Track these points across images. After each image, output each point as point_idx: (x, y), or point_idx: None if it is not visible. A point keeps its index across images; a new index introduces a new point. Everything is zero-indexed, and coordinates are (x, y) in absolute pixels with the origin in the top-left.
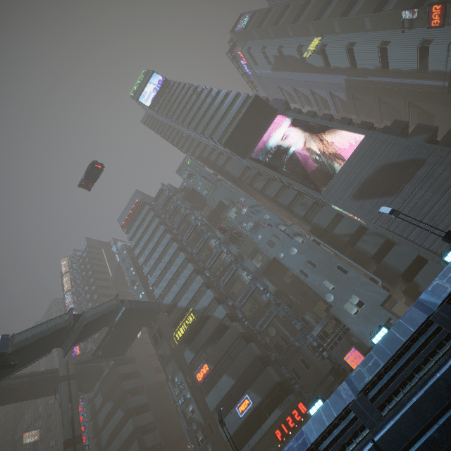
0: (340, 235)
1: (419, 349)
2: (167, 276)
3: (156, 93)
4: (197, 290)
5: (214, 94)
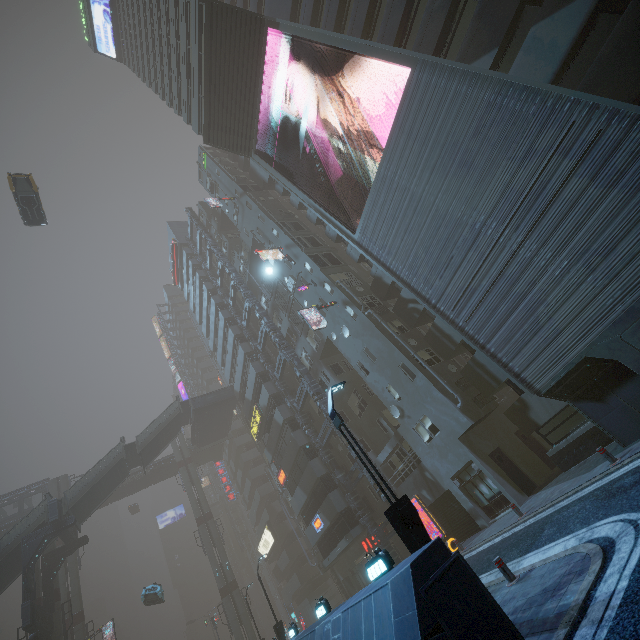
0: (411, 300)
1: None
2: (228, 358)
3: (111, 22)
4: (255, 383)
5: (163, 7)
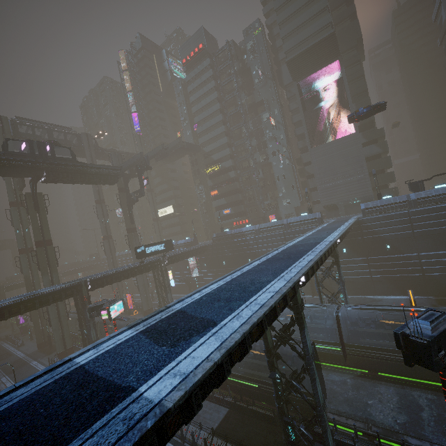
0: (306, 171)
1: (277, 228)
2: (209, 135)
3: None
4: (225, 156)
5: None
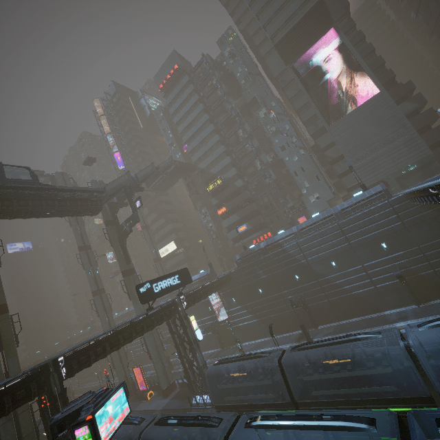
0: (327, 156)
1: (325, 222)
2: (203, 149)
3: None
4: (225, 166)
5: None
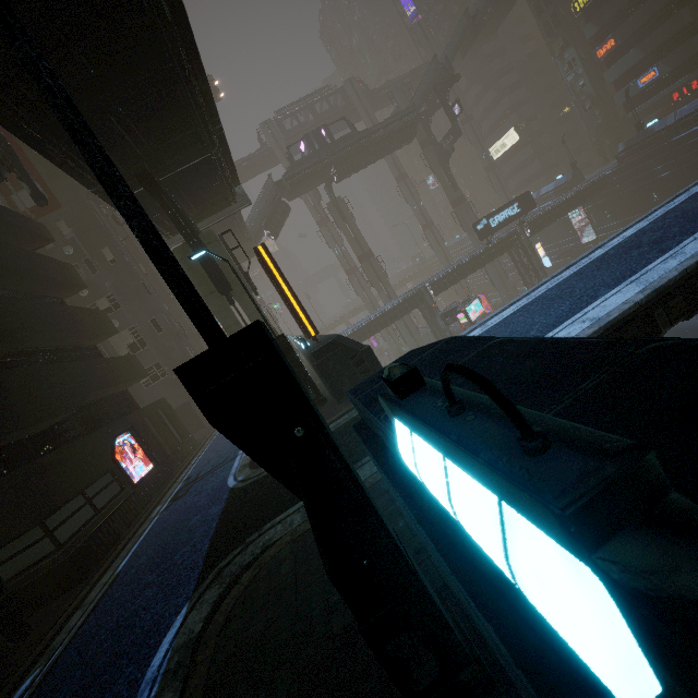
0: None
1: None
2: None
3: None
4: None
5: None
